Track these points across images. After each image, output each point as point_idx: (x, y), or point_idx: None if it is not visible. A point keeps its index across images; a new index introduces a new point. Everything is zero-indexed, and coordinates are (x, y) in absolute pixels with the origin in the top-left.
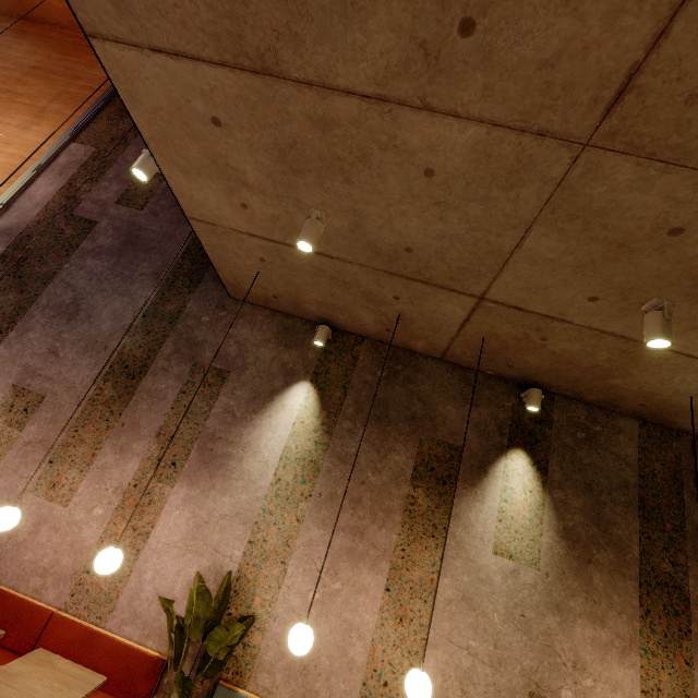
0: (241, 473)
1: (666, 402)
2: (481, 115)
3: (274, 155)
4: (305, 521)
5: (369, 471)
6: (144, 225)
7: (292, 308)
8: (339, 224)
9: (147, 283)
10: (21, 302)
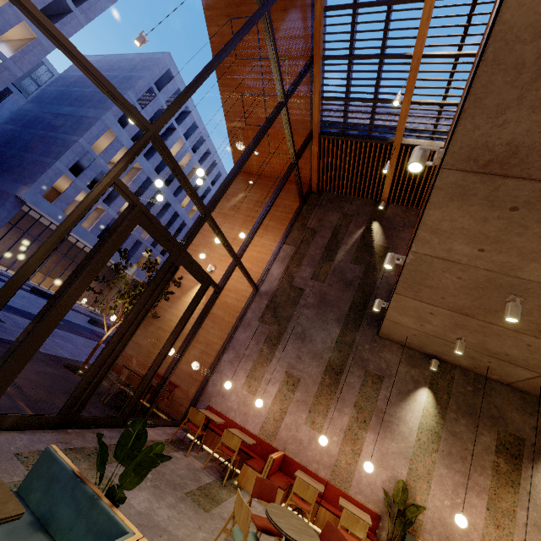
0: (399, 432)
1: None
2: None
3: (452, 323)
4: (437, 463)
5: (469, 443)
6: (326, 291)
7: (416, 347)
8: (471, 340)
9: (334, 324)
10: (280, 330)
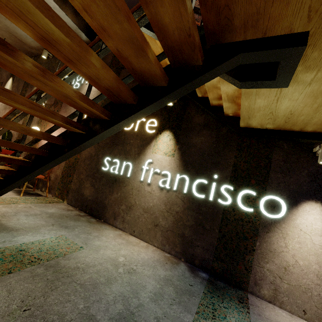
0: None
1: (14, 45)
2: None
3: None
4: None
5: None
6: None
7: None
8: None
9: None
10: None
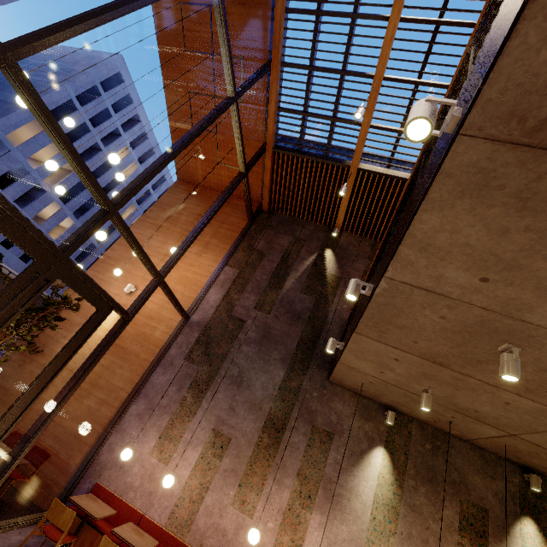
0: (350, 510)
1: None
2: (546, 404)
3: (419, 373)
4: None
5: (430, 520)
6: (272, 324)
7: (370, 396)
8: (438, 393)
9: (278, 365)
10: (210, 372)
